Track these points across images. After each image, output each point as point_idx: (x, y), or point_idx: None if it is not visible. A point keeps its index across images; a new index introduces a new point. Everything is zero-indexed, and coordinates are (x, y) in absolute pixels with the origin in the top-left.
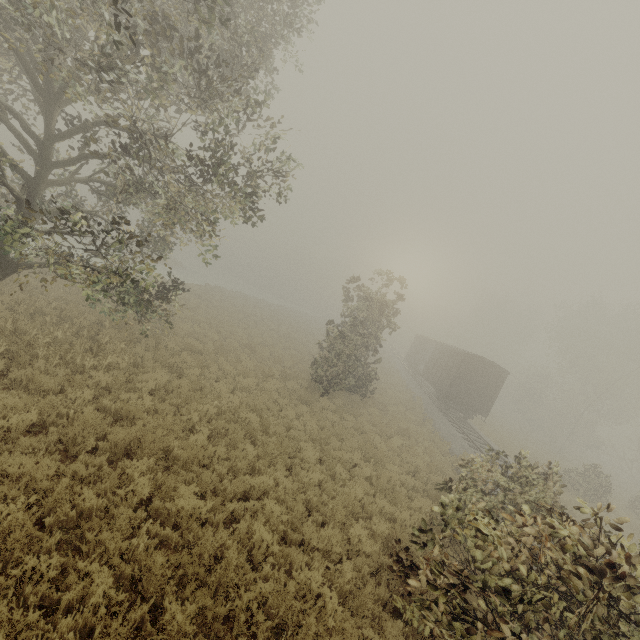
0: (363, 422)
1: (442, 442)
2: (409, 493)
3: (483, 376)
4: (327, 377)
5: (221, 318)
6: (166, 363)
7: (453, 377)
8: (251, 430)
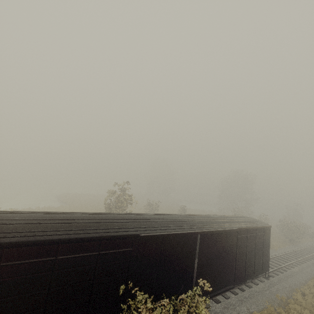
0: None
1: None
2: None
3: None
4: None
5: None
6: None
7: None
8: None
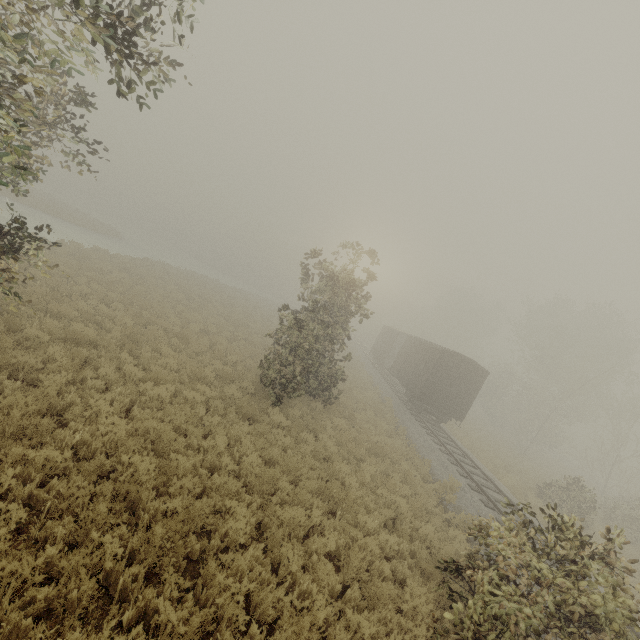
0: (326, 441)
1: (422, 462)
2: (392, 565)
3: (461, 376)
4: (281, 380)
5: (150, 298)
6: (8, 363)
7: (428, 376)
8: (132, 491)
